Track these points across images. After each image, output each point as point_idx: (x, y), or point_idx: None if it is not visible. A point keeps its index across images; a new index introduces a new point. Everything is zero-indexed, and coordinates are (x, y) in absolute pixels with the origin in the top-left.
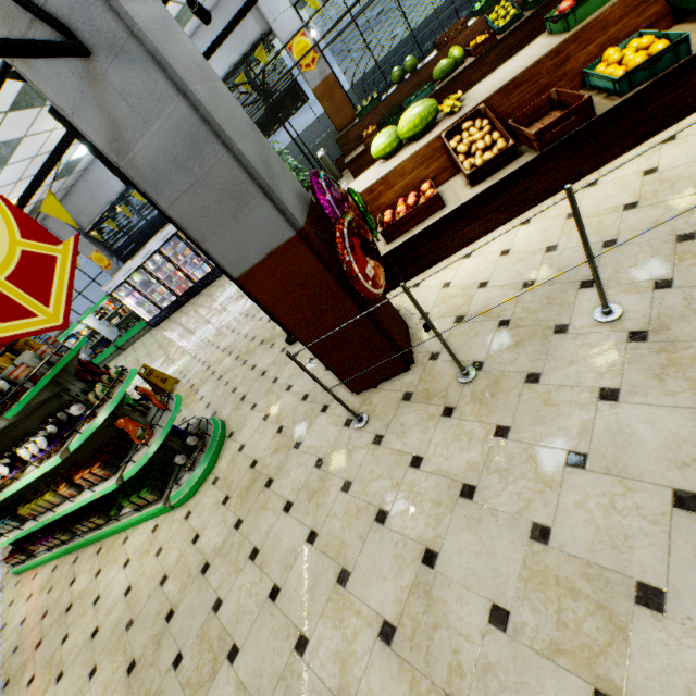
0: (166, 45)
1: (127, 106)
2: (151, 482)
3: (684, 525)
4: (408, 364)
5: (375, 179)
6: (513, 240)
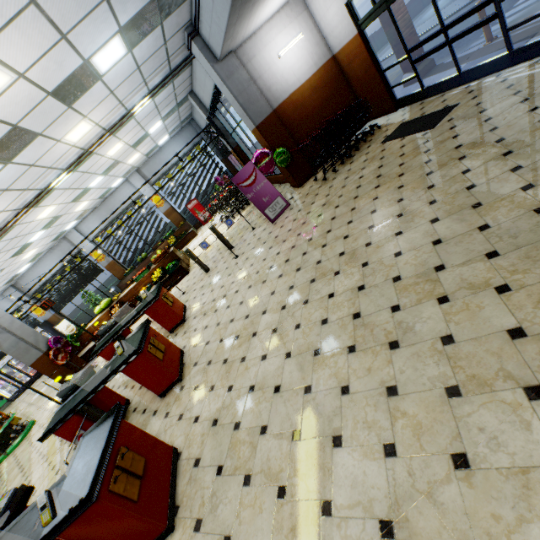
0: (12, 327)
1: (2, 339)
2: None
3: None
4: None
5: (94, 322)
6: None
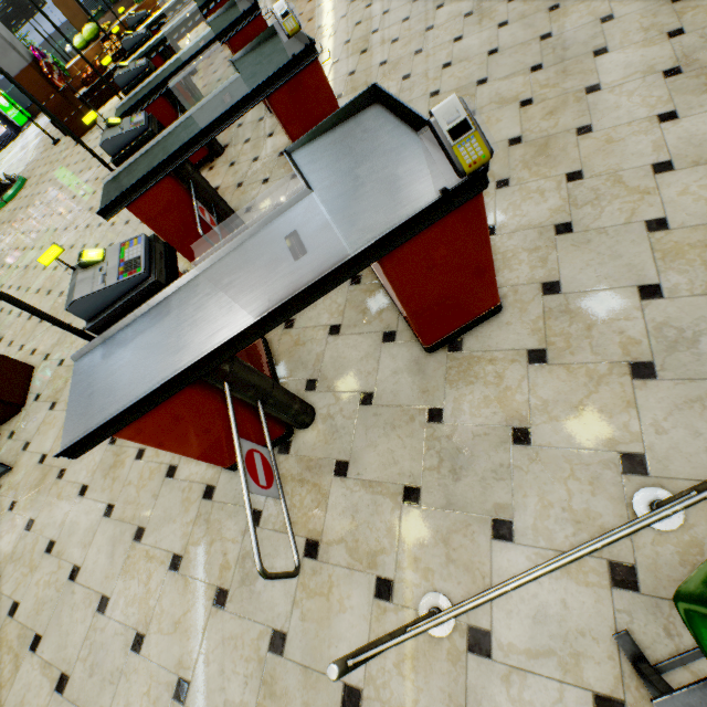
0: None
1: None
2: None
3: None
4: (93, 126)
5: (78, 59)
6: None
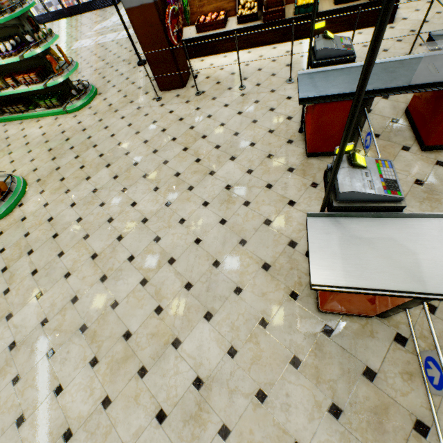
0: None
1: None
2: (57, 97)
3: (218, 128)
4: (183, 86)
5: None
6: (241, 57)
